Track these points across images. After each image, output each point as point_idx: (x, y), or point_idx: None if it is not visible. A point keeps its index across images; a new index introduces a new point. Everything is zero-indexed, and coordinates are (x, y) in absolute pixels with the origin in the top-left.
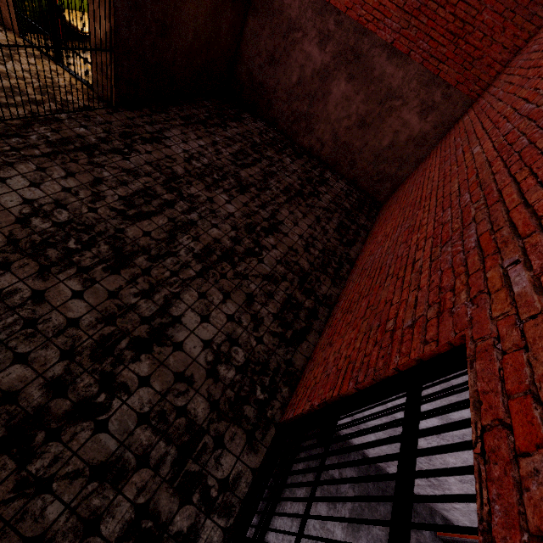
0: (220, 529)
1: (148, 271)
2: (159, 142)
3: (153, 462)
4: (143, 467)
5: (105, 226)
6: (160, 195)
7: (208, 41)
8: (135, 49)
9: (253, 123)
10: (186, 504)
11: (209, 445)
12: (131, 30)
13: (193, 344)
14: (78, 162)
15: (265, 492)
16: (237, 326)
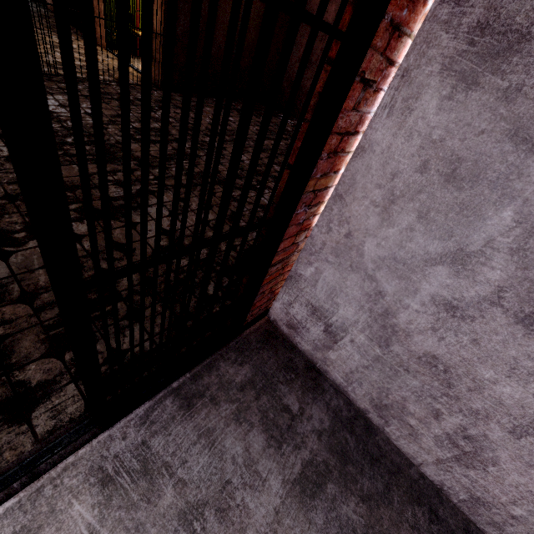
0: (82, 402)
1: (132, 170)
2: (190, 111)
3: (38, 303)
4: (24, 304)
5: (108, 138)
6: (173, 135)
7: (251, 46)
8: (182, 38)
9: (288, 120)
10: (53, 357)
11: (120, 312)
12: (180, 20)
13: (150, 228)
14: (109, 104)
15: (172, 386)
16: (209, 229)
